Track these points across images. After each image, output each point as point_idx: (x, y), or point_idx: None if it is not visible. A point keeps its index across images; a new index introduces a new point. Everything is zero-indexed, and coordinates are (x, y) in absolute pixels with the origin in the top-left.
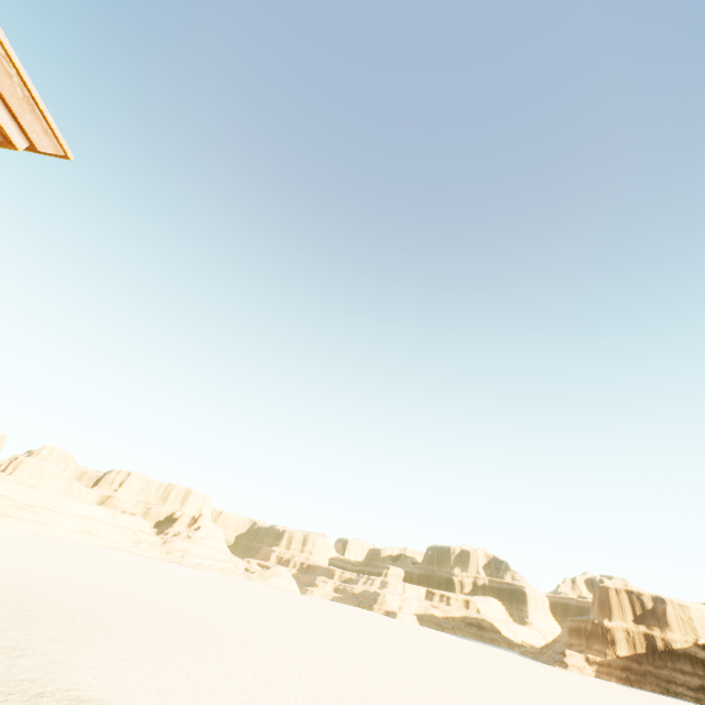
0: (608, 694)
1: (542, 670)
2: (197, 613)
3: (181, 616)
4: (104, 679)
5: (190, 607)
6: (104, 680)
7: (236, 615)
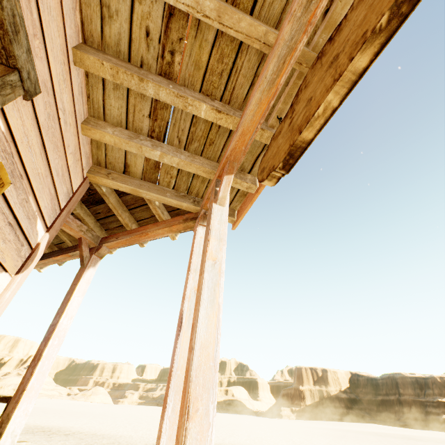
0: (304, 423)
1: (270, 420)
2: (58, 409)
3: (49, 410)
4: (41, 422)
5: (49, 408)
6: (42, 422)
7: (84, 409)
